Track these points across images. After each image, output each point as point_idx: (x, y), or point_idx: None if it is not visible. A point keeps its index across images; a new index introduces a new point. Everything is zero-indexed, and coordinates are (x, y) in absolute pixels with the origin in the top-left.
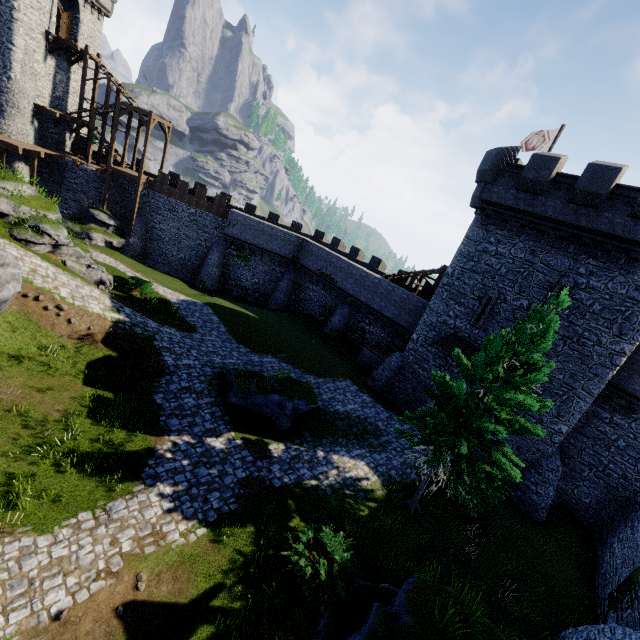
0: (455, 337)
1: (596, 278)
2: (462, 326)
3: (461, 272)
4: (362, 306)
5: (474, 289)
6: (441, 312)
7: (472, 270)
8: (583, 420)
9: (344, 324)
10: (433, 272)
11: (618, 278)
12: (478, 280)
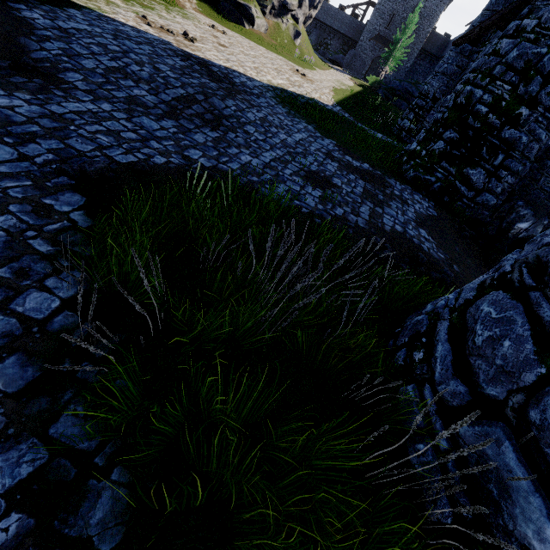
0: (379, 35)
1: (427, 3)
2: (382, 30)
3: (384, 2)
4: (326, 29)
5: (388, 11)
6: (374, 24)
7: (389, 1)
8: (412, 66)
9: (317, 41)
10: (361, 5)
11: (433, 2)
12: (390, 6)
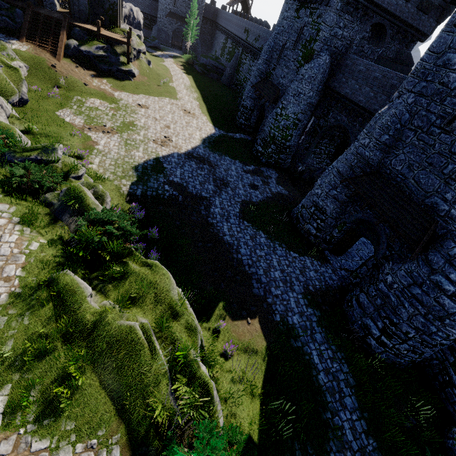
0: (171, 13)
1: None
2: (171, 8)
3: None
4: None
5: None
6: (164, 4)
7: None
8: (200, 30)
9: None
10: None
11: None
12: None
